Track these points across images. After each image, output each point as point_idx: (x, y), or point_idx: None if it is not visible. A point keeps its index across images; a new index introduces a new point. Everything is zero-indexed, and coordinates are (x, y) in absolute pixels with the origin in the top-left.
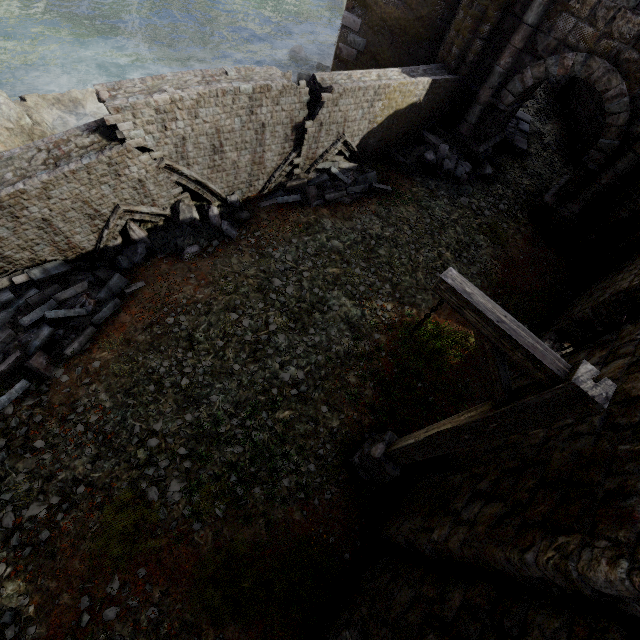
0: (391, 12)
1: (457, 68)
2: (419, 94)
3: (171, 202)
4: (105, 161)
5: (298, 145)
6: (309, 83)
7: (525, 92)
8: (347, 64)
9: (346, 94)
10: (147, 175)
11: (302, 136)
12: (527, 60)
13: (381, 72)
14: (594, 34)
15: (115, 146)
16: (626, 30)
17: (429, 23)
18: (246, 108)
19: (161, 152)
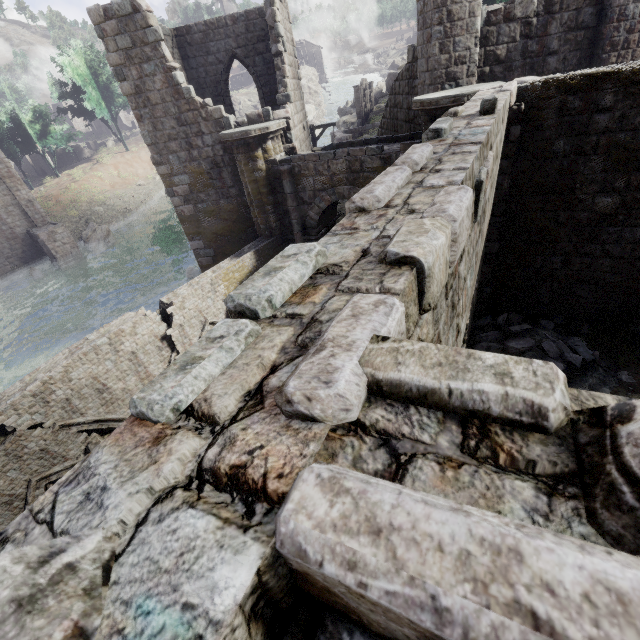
0: (216, 227)
1: (271, 233)
2: (251, 264)
3: (82, 448)
4: (2, 454)
5: (174, 347)
6: (160, 306)
7: (324, 221)
8: (210, 266)
9: (187, 298)
10: (47, 442)
11: (171, 340)
12: (306, 208)
13: (215, 268)
14: (327, 178)
15: (8, 438)
16: (340, 168)
17: (242, 220)
18: (111, 351)
19: (52, 419)
